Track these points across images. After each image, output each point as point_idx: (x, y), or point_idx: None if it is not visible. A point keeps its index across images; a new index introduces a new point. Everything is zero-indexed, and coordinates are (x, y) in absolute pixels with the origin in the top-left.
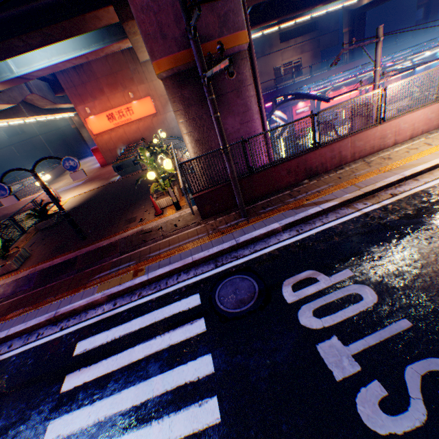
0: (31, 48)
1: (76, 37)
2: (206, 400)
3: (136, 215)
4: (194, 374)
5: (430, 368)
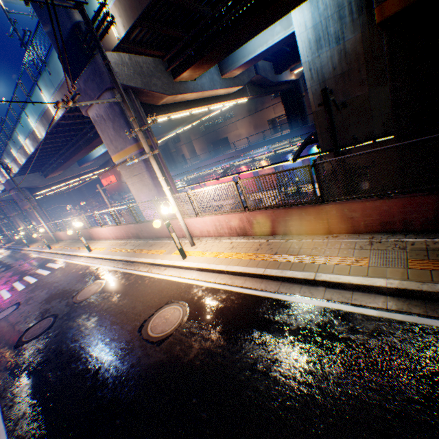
0: None
1: None
2: None
3: None
4: None
5: None
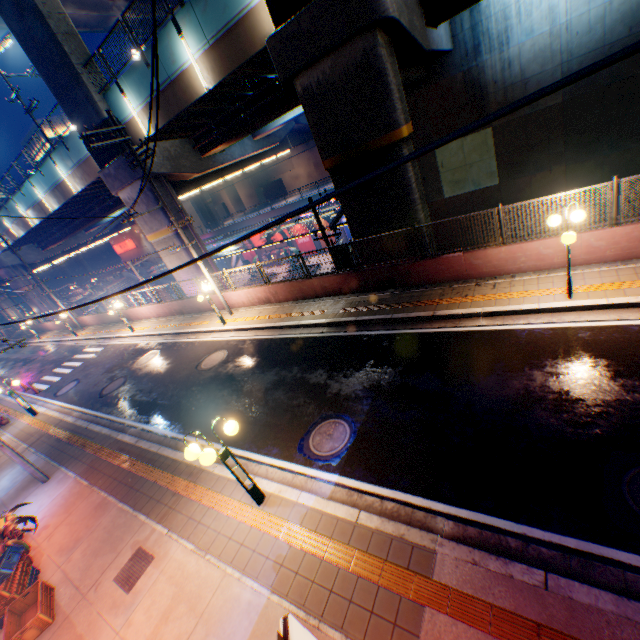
0: None
1: None
2: None
3: None
4: None
5: None
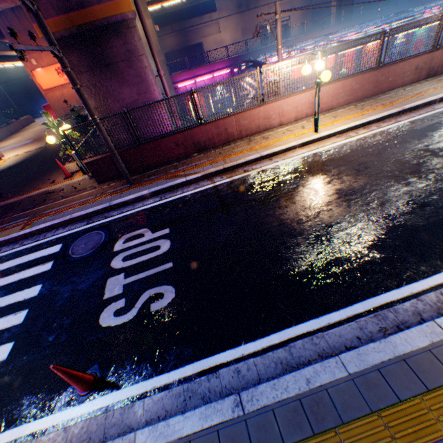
0: None
1: None
2: (22, 311)
3: (53, 177)
4: (24, 297)
5: (159, 291)
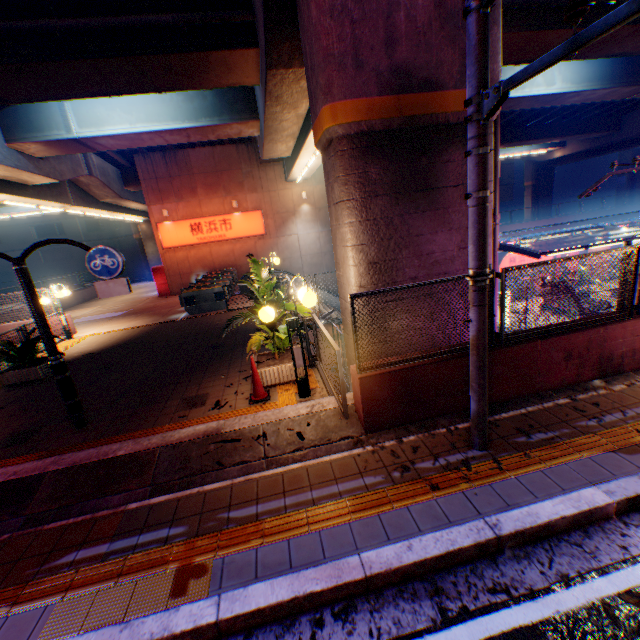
0: (108, 89)
1: (182, 104)
2: None
3: (208, 391)
4: None
5: None
